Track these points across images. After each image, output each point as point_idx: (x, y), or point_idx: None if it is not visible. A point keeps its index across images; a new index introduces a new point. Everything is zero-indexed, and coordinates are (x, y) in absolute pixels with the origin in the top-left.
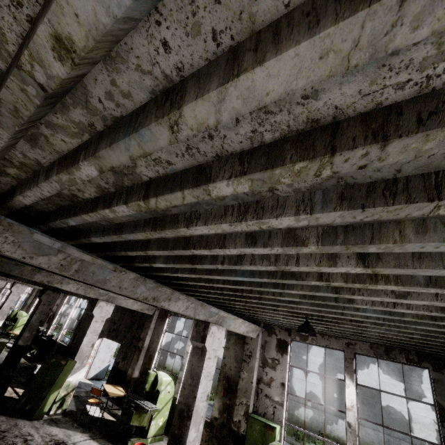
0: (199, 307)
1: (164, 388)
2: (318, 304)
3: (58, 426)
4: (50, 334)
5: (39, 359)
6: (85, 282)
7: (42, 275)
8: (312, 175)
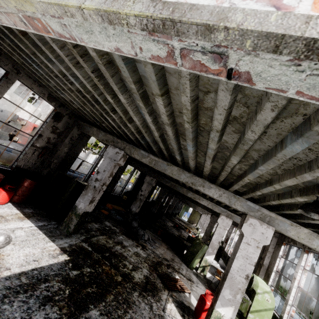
0: (232, 198)
1: (261, 292)
2: (264, 159)
3: (197, 277)
4: (220, 245)
5: (215, 258)
6: (218, 205)
7: (190, 194)
8: (98, 82)
